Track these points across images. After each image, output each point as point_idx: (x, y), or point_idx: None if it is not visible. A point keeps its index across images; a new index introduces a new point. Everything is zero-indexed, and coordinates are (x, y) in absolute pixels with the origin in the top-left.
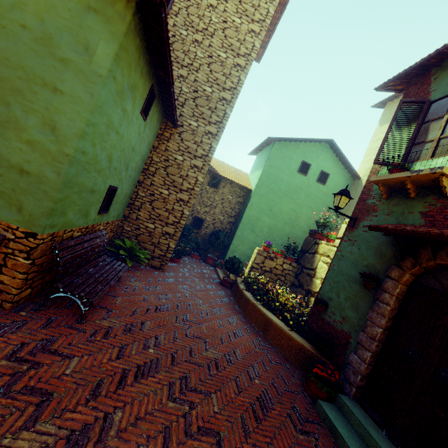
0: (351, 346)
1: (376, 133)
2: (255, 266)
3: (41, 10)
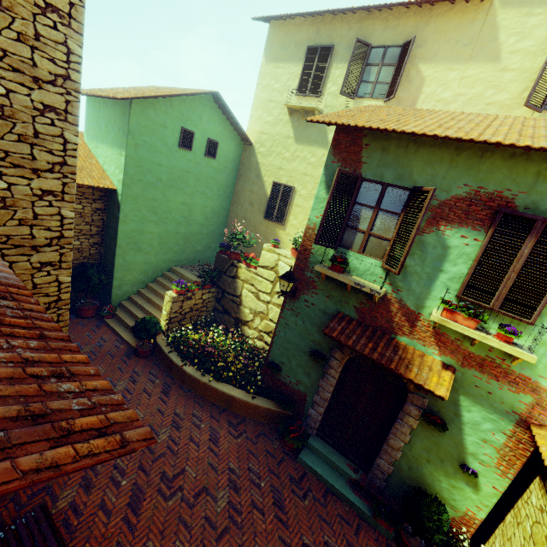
0: (308, 402)
1: (264, 73)
2: (173, 316)
3: None
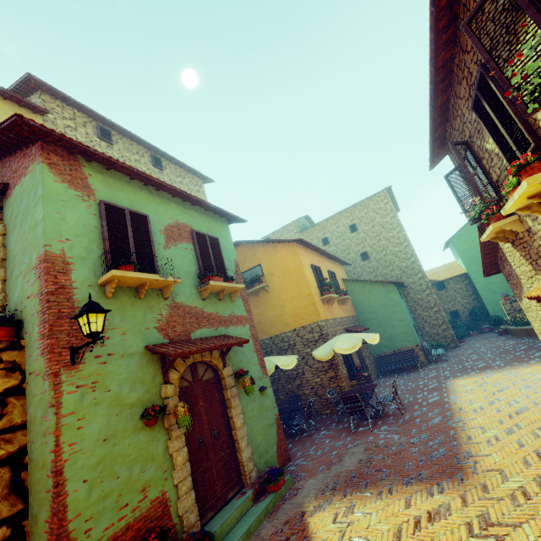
0: None
1: None
2: (509, 312)
3: (380, 301)
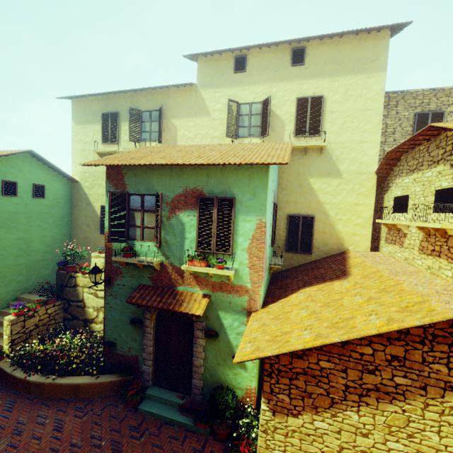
0: (140, 362)
1: (75, 132)
2: (16, 337)
3: None
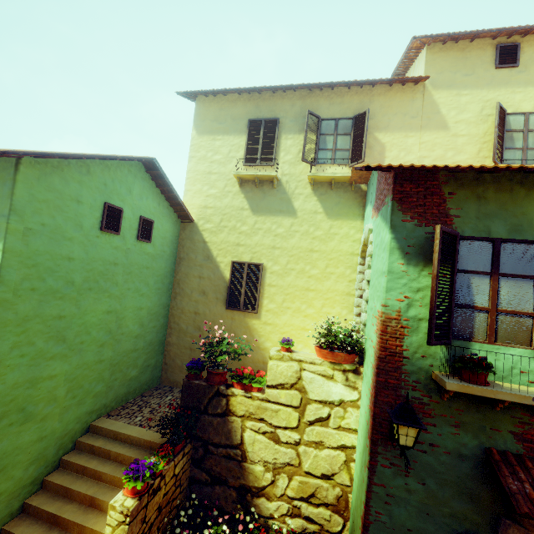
0: None
1: (197, 146)
2: None
3: None
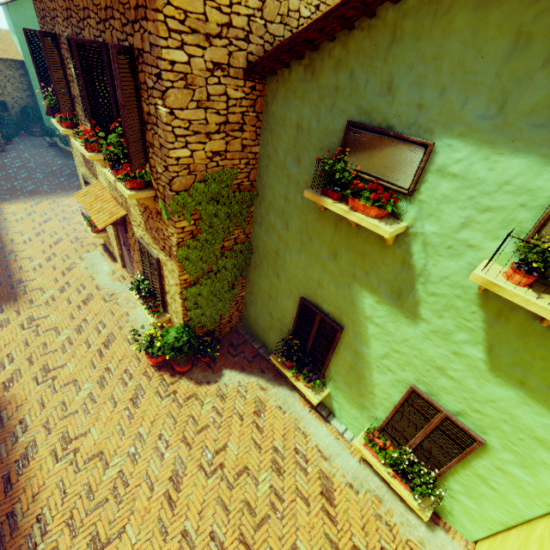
0: None
1: None
2: None
3: None
